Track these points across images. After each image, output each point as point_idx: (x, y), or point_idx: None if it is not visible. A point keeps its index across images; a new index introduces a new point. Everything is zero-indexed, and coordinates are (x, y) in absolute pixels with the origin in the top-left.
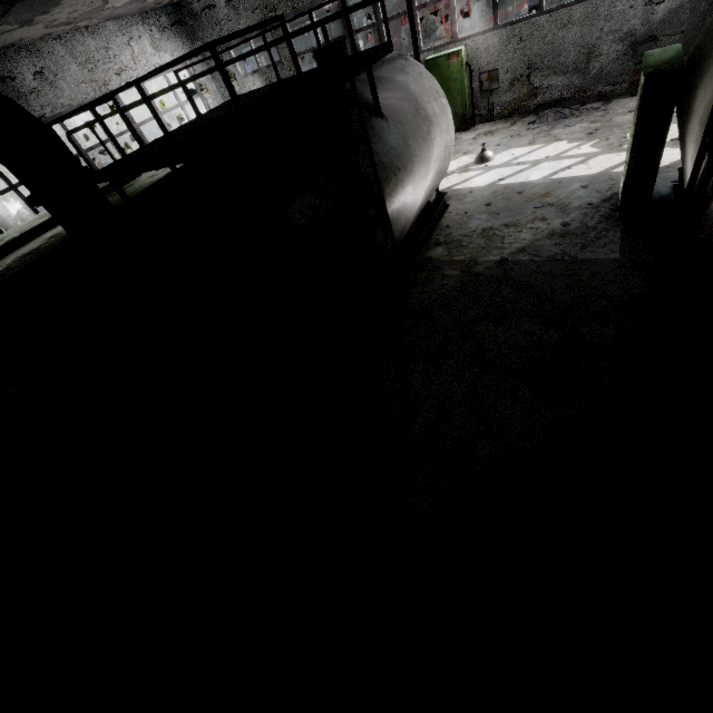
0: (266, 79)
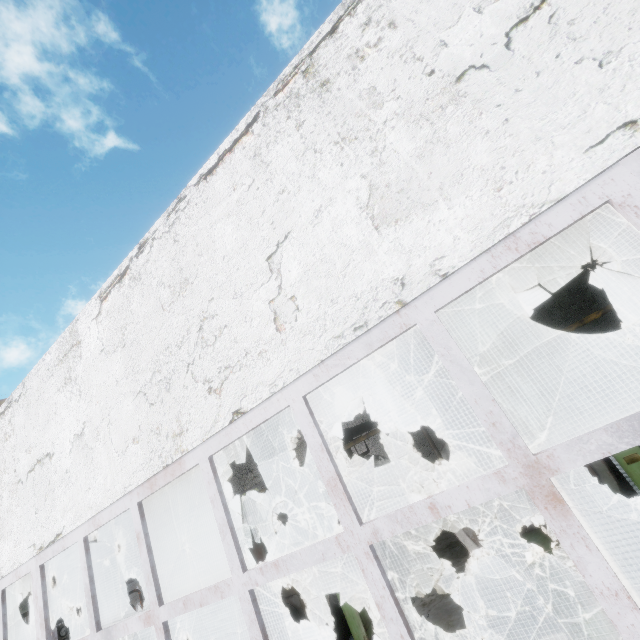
0: None
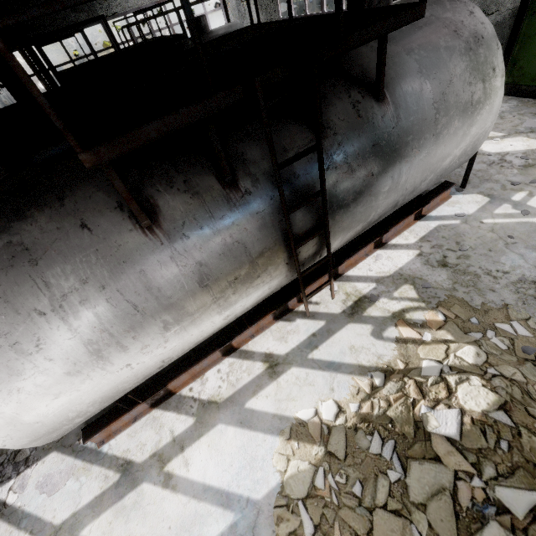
0: (260, 5)
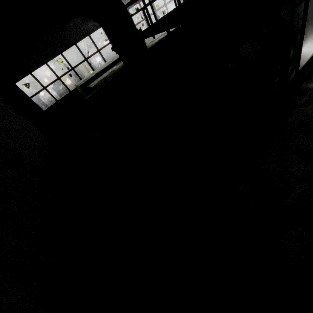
0: None
